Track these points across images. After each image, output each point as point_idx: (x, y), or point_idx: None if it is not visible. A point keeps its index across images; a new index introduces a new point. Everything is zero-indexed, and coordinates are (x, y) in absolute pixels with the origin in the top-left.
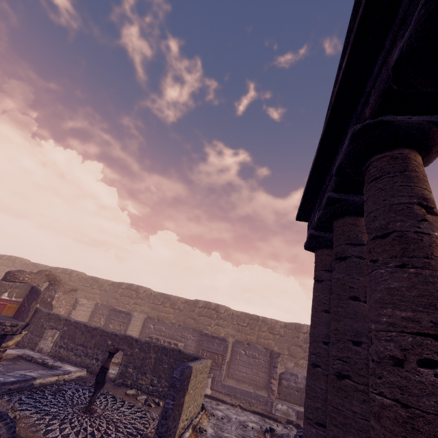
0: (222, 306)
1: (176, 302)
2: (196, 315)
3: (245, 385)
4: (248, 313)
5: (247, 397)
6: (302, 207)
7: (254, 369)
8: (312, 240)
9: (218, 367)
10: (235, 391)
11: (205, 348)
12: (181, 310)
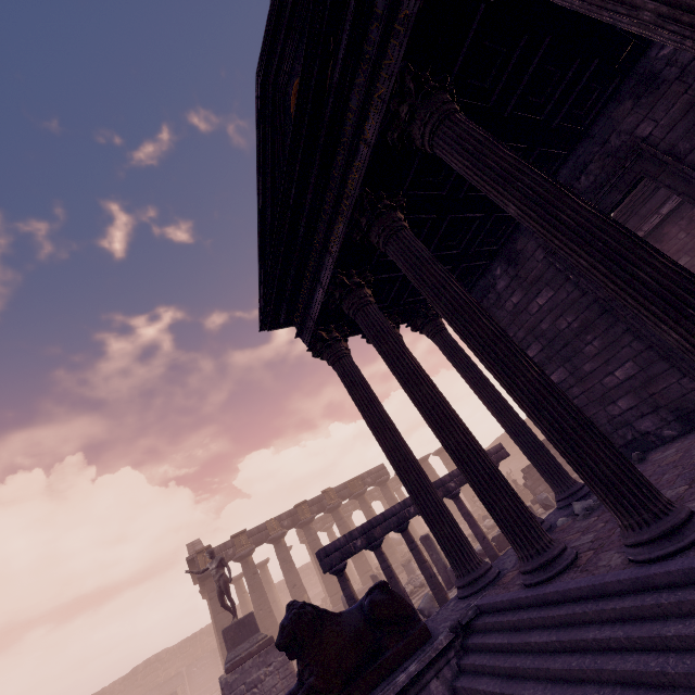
0: (162, 651)
1: (114, 688)
2: (142, 681)
3: (206, 687)
4: (187, 638)
5: (209, 690)
6: (195, 584)
7: (207, 672)
8: (204, 597)
9: (183, 693)
10: (201, 694)
11: (168, 691)
12: (123, 690)
